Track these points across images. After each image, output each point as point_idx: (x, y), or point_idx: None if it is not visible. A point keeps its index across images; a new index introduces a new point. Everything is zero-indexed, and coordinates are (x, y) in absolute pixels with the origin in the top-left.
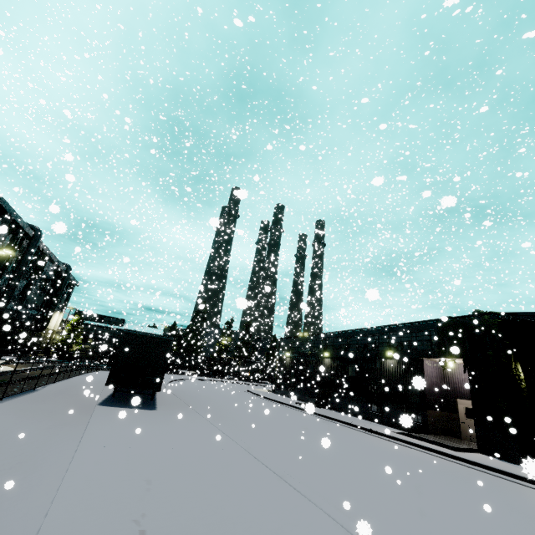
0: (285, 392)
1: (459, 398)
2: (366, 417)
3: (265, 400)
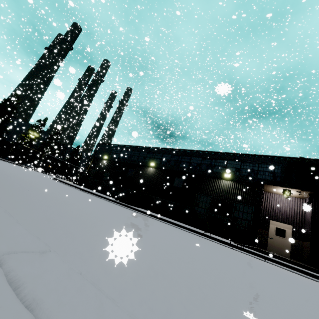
0: (94, 187)
1: (274, 220)
2: (186, 222)
3: (81, 191)
